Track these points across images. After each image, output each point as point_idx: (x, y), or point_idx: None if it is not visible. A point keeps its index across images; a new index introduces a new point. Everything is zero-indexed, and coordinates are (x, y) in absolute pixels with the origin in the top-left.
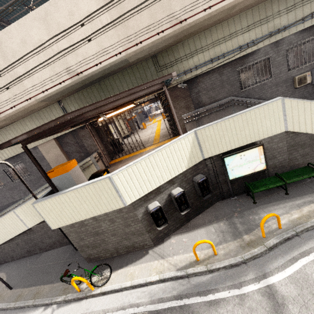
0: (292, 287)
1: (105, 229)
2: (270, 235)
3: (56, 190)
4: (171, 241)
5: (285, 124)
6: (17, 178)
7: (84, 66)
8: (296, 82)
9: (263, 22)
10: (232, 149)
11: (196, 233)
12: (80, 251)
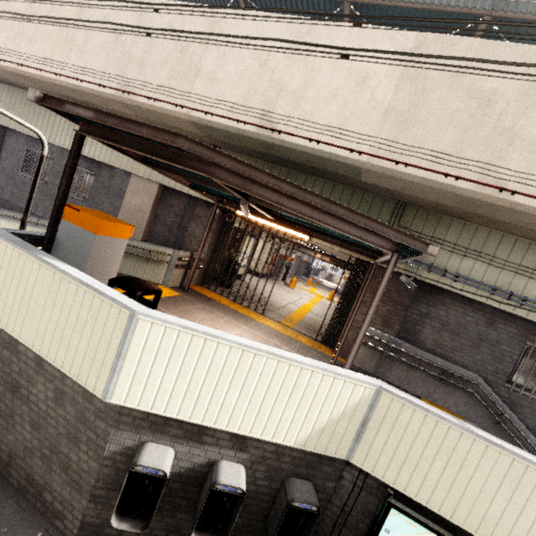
0: None
1: (33, 398)
2: None
3: (50, 243)
4: None
5: None
6: None
7: (291, 128)
8: None
9: None
10: (426, 505)
11: None
12: None
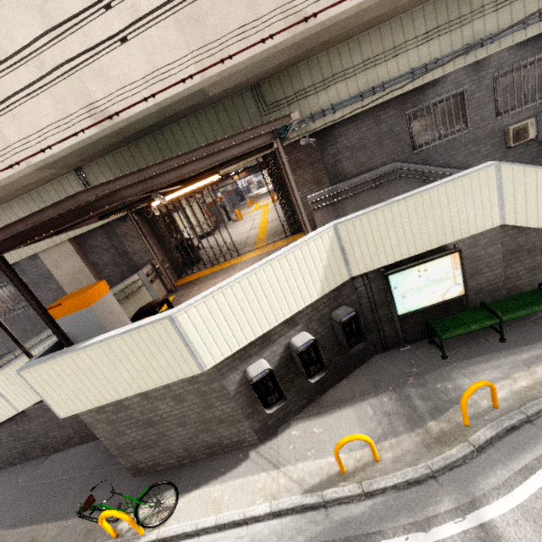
0: (529, 529)
1: (165, 415)
2: (477, 422)
3: (67, 341)
4: (292, 433)
5: (501, 212)
6: (1, 314)
7: (121, 102)
8: (509, 137)
9: (454, 25)
10: (403, 259)
11: (339, 416)
12: (118, 457)
